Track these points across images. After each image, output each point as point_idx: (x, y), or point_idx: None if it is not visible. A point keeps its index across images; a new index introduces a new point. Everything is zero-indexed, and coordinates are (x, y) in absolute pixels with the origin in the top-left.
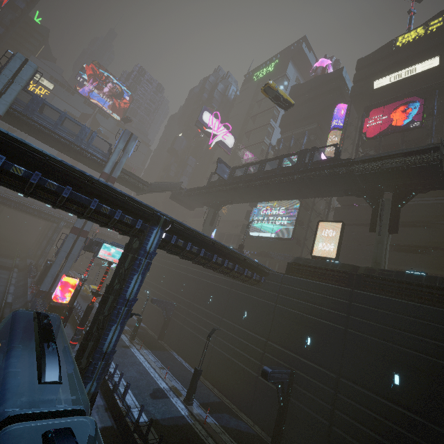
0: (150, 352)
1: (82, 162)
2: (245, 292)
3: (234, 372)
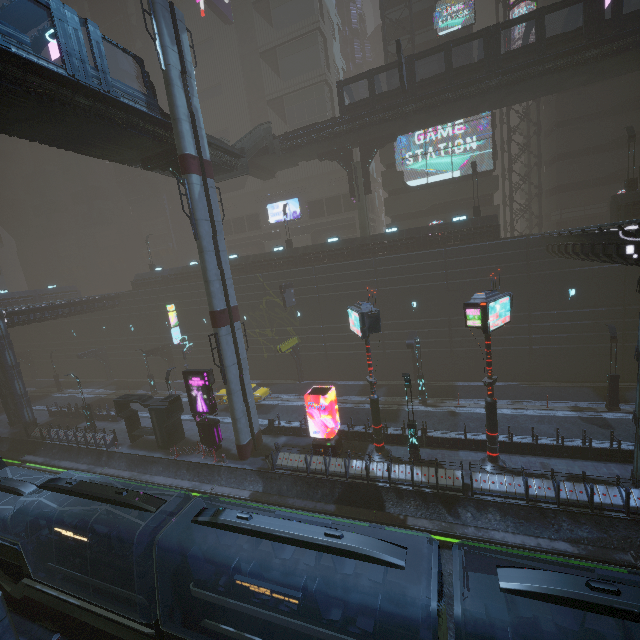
0: (463, 399)
1: (73, 146)
2: (563, 268)
3: (580, 357)
